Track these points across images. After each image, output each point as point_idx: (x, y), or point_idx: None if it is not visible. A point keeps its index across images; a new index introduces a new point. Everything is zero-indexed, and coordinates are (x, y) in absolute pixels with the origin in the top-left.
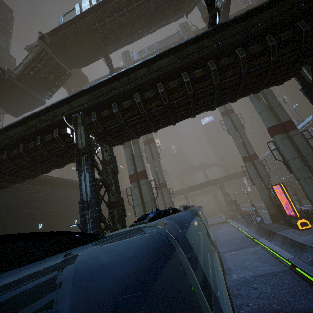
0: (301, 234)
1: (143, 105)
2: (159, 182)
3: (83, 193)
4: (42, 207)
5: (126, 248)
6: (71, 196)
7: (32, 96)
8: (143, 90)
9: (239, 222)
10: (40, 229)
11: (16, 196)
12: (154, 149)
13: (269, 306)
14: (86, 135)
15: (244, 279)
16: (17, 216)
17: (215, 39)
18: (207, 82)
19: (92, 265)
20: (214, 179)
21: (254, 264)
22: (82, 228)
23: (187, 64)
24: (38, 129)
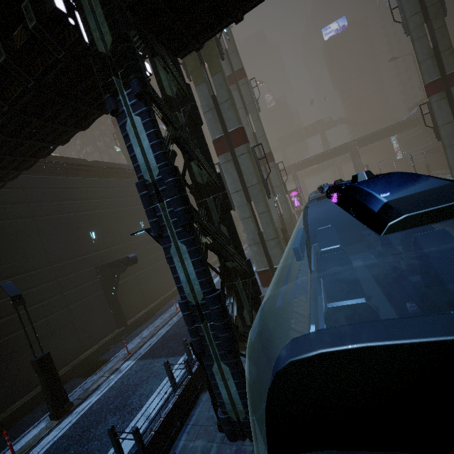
0: None
1: None
2: (260, 154)
3: (141, 166)
4: (86, 209)
5: None
6: (124, 190)
7: None
8: None
9: None
10: (94, 239)
11: (38, 196)
12: (248, 91)
13: None
14: (106, 8)
15: None
16: (53, 225)
17: None
18: None
19: None
20: (345, 144)
21: None
22: (158, 236)
23: None
24: None
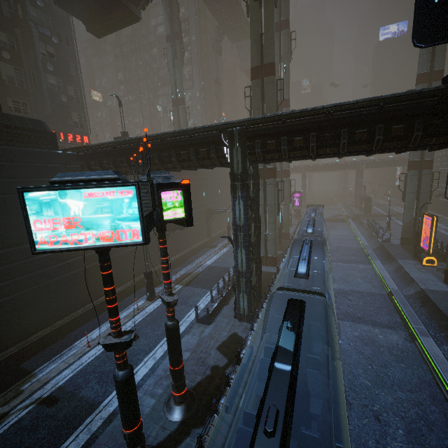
0: (419, 270)
1: (315, 147)
2: (281, 169)
3: (237, 218)
4: None
5: (303, 298)
6: None
7: (123, 5)
8: (322, 129)
9: (361, 228)
10: None
11: None
12: None
13: (355, 314)
14: (243, 160)
15: (342, 290)
16: None
17: (444, 89)
18: (401, 143)
19: (283, 299)
20: (354, 162)
21: (357, 281)
22: (234, 244)
23: (390, 115)
24: (193, 141)
